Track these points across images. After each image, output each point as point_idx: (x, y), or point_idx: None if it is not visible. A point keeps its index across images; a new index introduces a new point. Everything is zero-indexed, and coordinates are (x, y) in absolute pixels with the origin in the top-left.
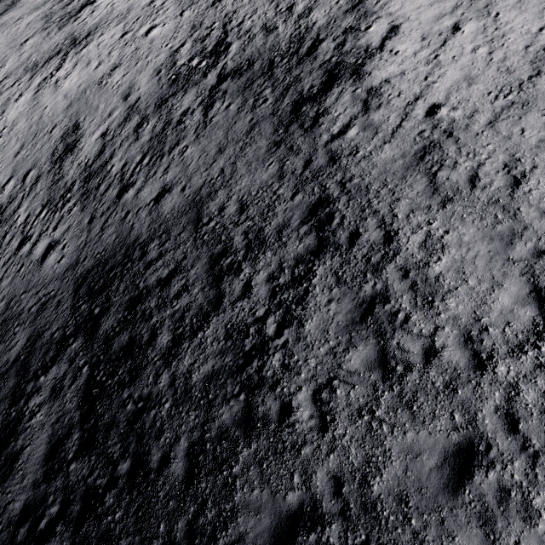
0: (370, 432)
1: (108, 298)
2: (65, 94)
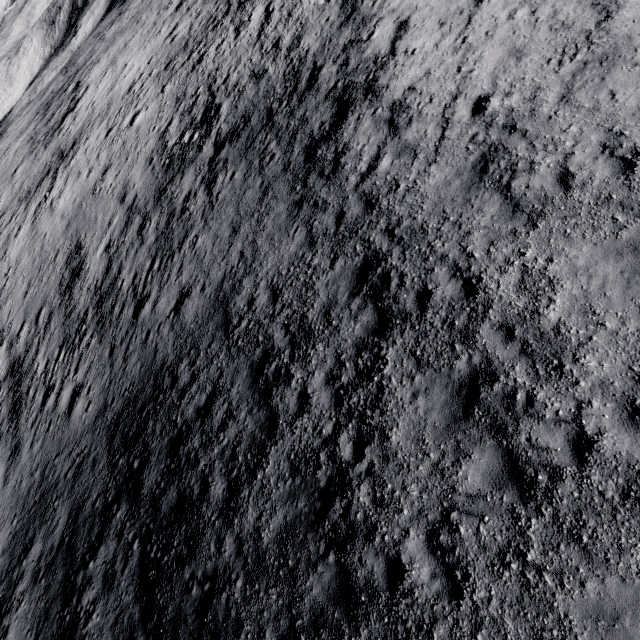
0: (526, 589)
1: (145, 445)
2: (61, 215)
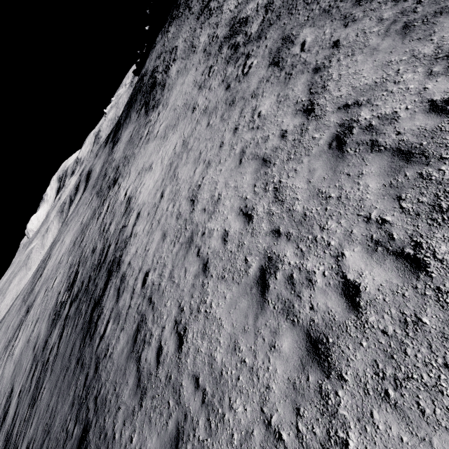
0: None
1: None
2: (14, 361)
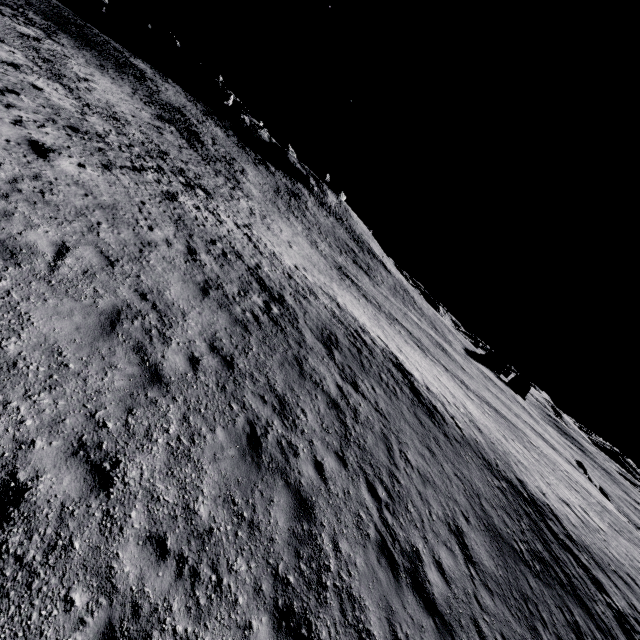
0: None
1: None
2: None
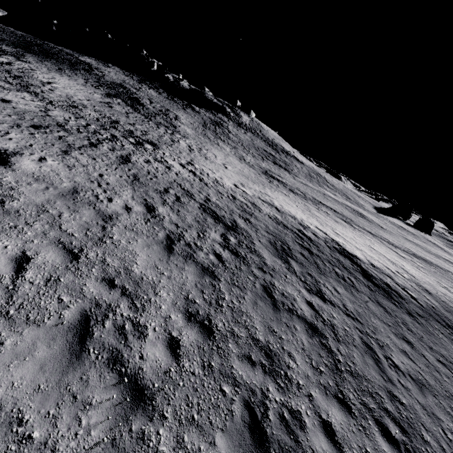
0: None
1: None
2: None
